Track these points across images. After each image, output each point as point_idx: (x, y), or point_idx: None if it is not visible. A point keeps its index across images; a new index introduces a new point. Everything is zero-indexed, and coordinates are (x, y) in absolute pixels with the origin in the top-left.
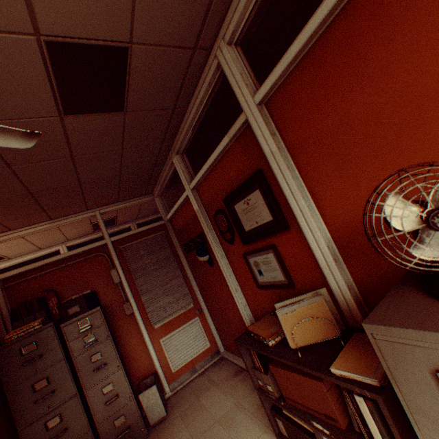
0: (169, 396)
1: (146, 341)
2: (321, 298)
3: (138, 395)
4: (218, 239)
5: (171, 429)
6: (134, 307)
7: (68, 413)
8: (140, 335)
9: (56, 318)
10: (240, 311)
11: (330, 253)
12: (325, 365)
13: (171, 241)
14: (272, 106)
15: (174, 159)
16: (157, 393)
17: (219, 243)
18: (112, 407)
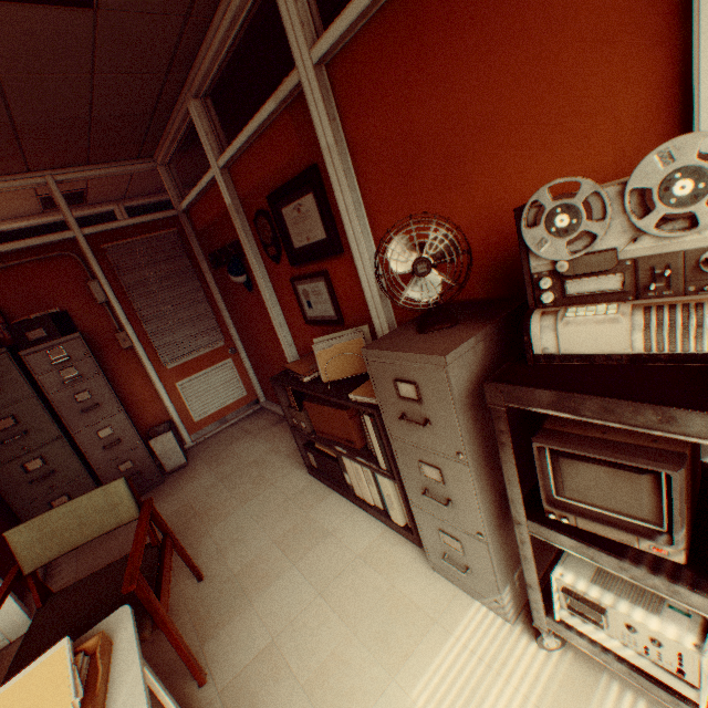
0: (191, 447)
1: (156, 384)
2: (361, 336)
3: (149, 442)
4: (260, 255)
5: (193, 474)
6: (133, 339)
7: (53, 457)
8: (147, 377)
9: (7, 345)
10: (285, 351)
11: (377, 288)
12: (348, 394)
13: (190, 247)
14: (335, 75)
15: (191, 107)
16: (174, 440)
17: (261, 261)
18: (114, 453)
